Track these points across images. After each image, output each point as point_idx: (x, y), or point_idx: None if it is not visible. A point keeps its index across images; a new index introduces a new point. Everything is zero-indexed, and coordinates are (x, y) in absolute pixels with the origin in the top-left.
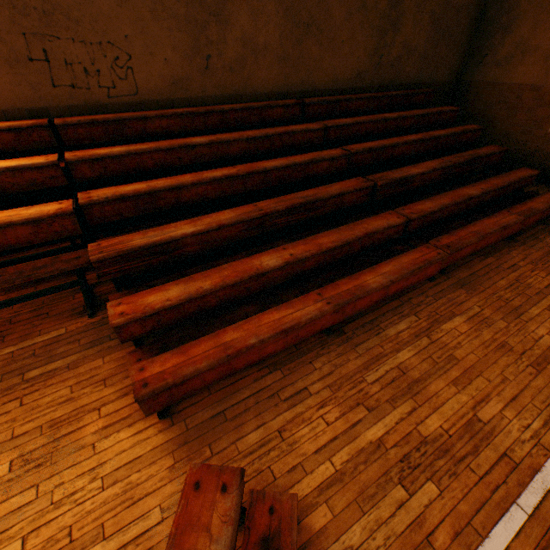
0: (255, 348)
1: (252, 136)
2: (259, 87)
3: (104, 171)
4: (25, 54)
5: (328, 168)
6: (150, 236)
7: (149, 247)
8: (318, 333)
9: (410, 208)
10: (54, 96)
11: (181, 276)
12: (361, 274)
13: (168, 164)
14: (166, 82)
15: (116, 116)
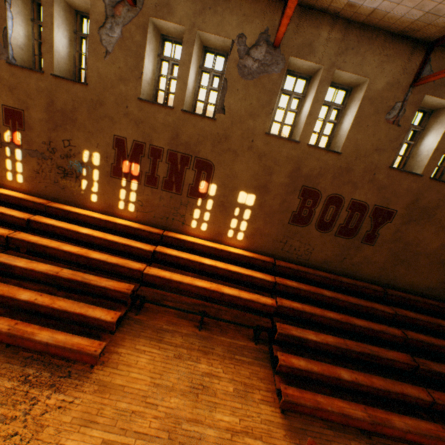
0: (328, 412)
1: (352, 302)
2: (363, 274)
3: (285, 289)
4: (280, 240)
5: (389, 338)
6: (298, 332)
7: (297, 336)
8: (356, 427)
9: (438, 394)
10: (279, 252)
11: (301, 353)
12: (391, 413)
13: (309, 296)
14: (321, 260)
15: (297, 267)
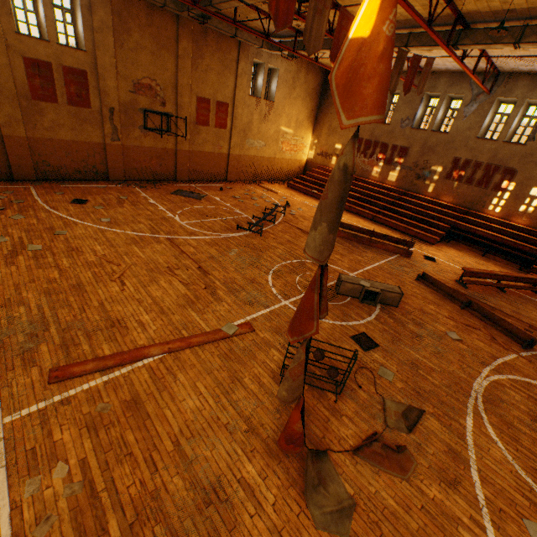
0: None
1: None
2: None
3: None
4: None
5: None
6: None
7: None
8: None
9: None
10: None
11: None
12: None
13: None
14: None
15: None
